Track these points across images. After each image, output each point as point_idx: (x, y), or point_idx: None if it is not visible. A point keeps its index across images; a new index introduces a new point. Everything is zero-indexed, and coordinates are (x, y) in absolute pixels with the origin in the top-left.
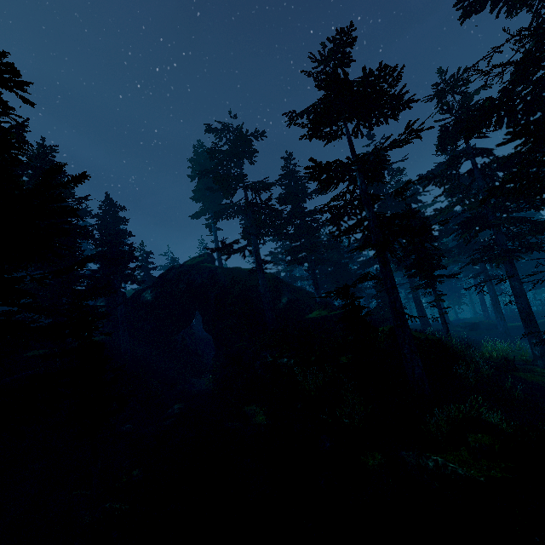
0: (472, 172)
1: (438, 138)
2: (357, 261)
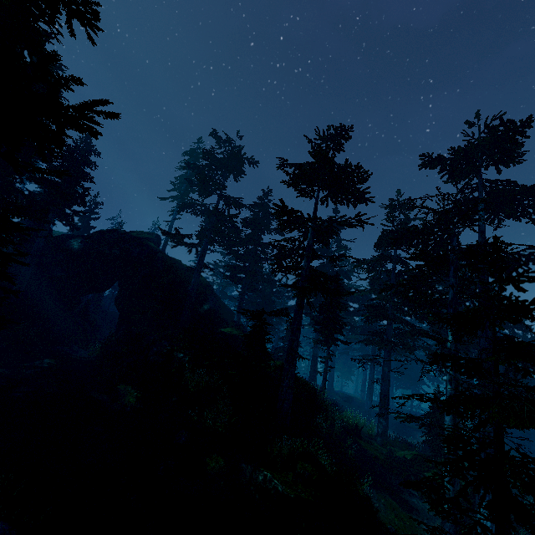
0: (390, 273)
1: (379, 237)
2: (283, 305)
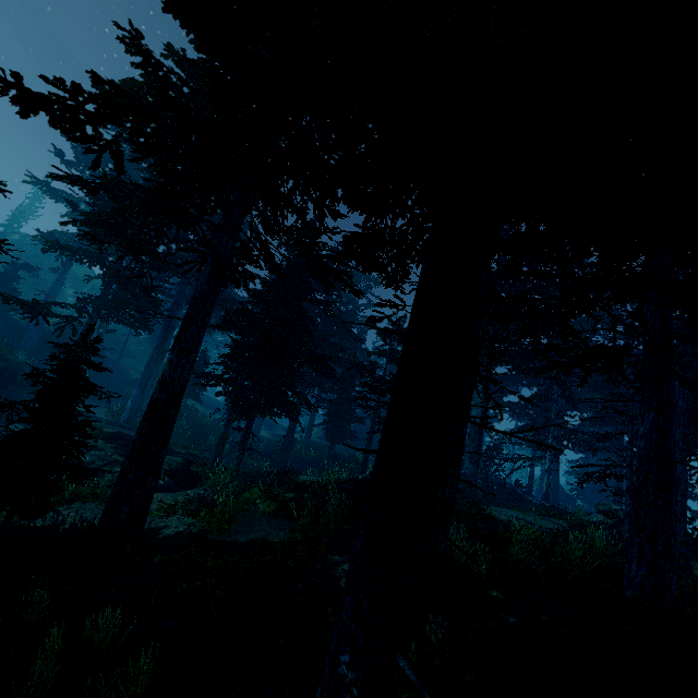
0: None
1: None
2: None
